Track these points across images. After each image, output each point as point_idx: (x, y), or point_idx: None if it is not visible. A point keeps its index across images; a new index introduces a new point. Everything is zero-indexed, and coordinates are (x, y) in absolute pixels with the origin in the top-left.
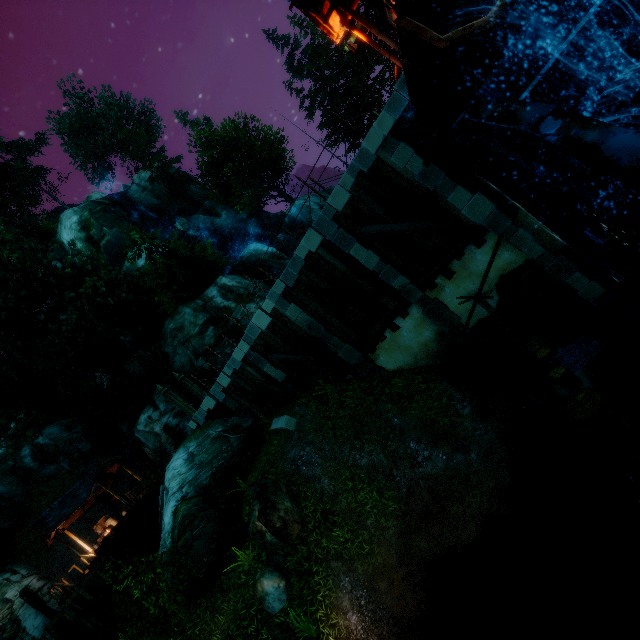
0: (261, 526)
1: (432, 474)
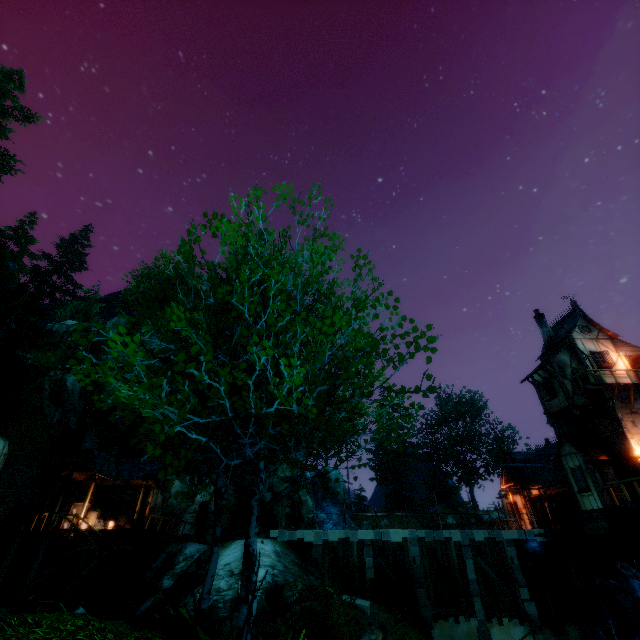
0: None
1: None
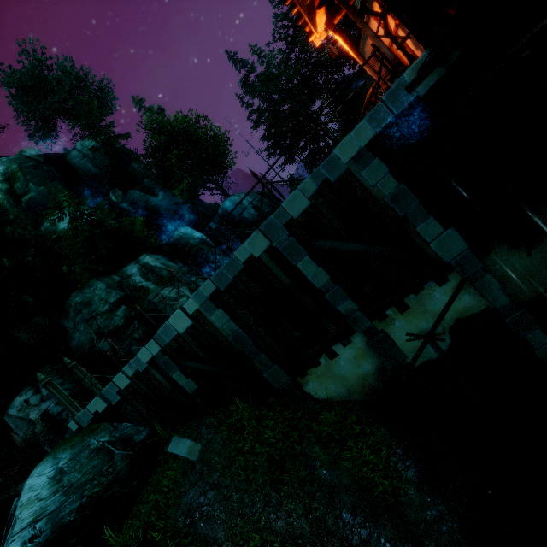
0: None
1: None
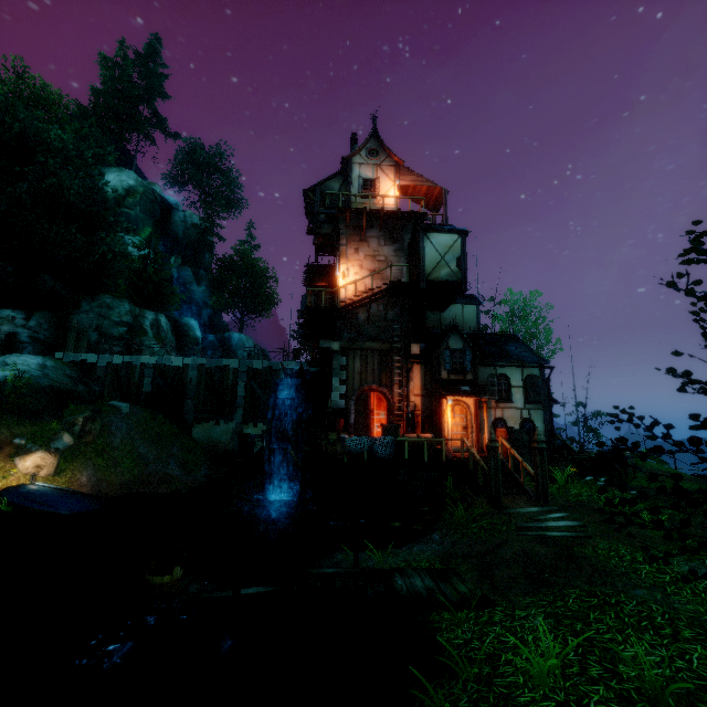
0: (81, 421)
1: (169, 472)
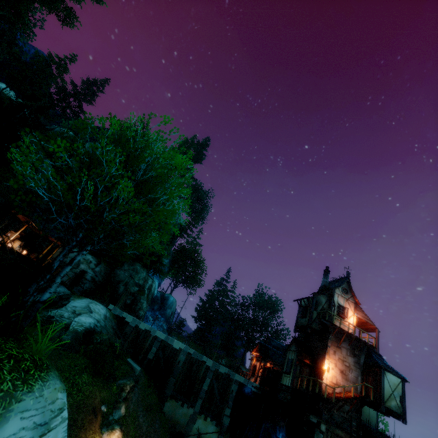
0: (128, 389)
1: None
